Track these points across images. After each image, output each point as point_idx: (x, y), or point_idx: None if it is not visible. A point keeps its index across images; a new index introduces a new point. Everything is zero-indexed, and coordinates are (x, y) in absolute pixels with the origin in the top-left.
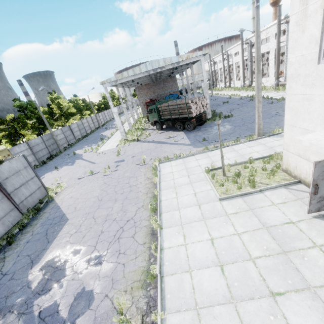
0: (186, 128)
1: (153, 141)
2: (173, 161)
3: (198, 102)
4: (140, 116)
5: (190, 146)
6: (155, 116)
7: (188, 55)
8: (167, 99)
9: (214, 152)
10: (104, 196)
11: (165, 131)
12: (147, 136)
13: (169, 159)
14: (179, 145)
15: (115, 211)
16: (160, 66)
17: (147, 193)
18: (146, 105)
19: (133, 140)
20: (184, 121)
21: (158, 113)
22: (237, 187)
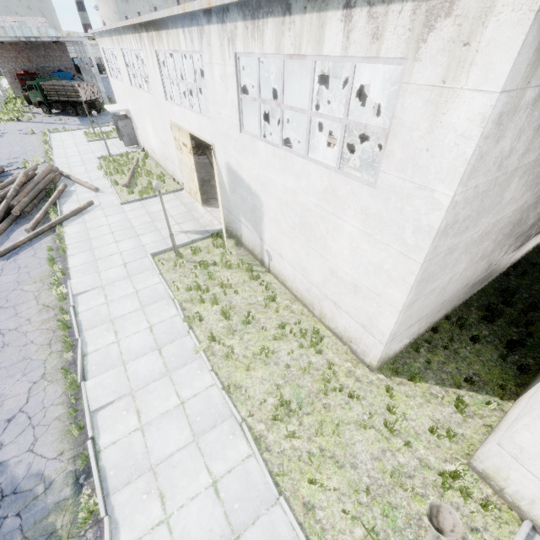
0: (80, 114)
1: (40, 122)
2: (63, 132)
3: (86, 87)
4: (10, 96)
5: (80, 125)
6: (39, 96)
7: (68, 33)
8: (52, 77)
9: (97, 128)
10: (1, 147)
11: (55, 115)
12: (32, 117)
13: (59, 131)
14: (71, 125)
15: (17, 150)
16: (34, 35)
17: (40, 144)
18: (19, 78)
19: (12, 120)
20: (76, 106)
21: (42, 92)
22: (99, 137)
